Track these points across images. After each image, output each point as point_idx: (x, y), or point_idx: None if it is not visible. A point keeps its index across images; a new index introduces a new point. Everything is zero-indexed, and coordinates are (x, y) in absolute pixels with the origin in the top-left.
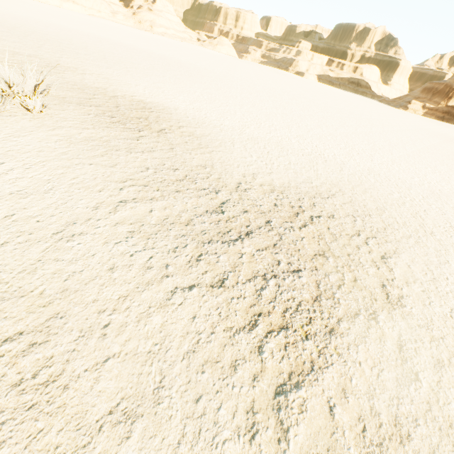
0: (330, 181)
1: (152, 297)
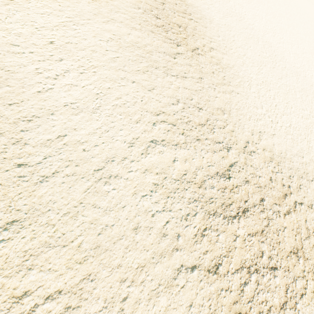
0: None
1: (162, 273)
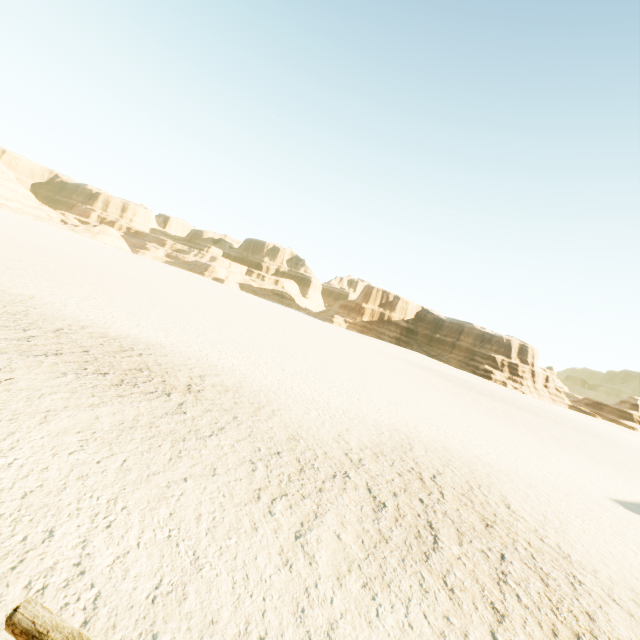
0: (389, 425)
1: None
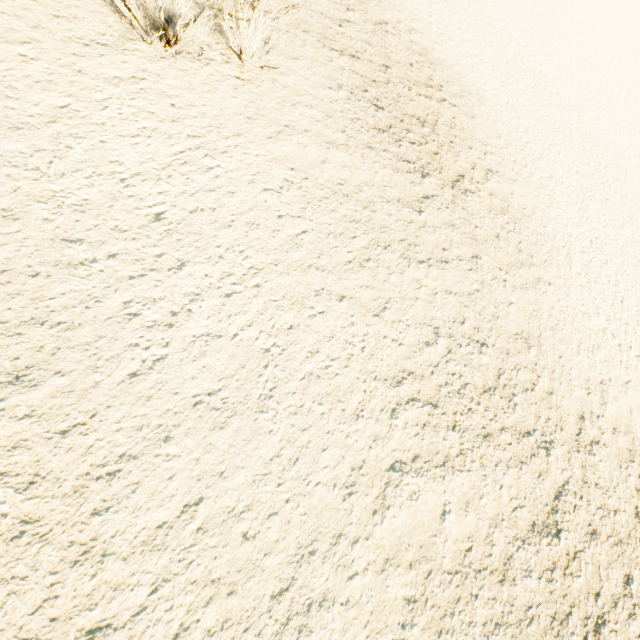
0: None
1: None
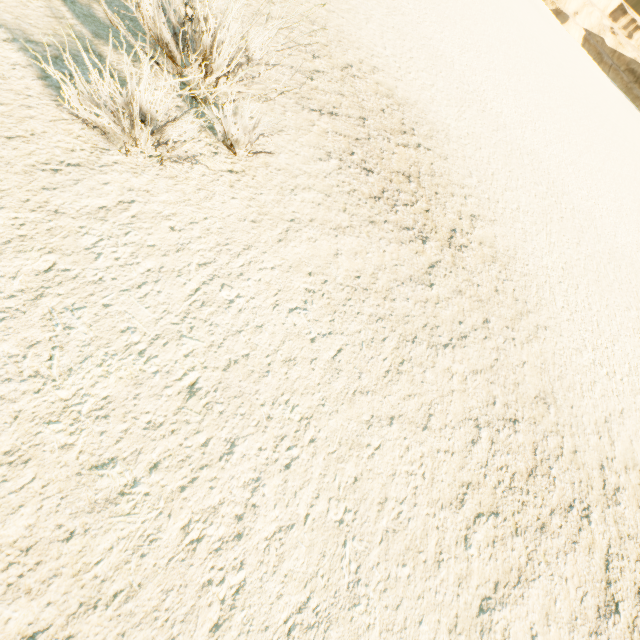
0: None
1: None
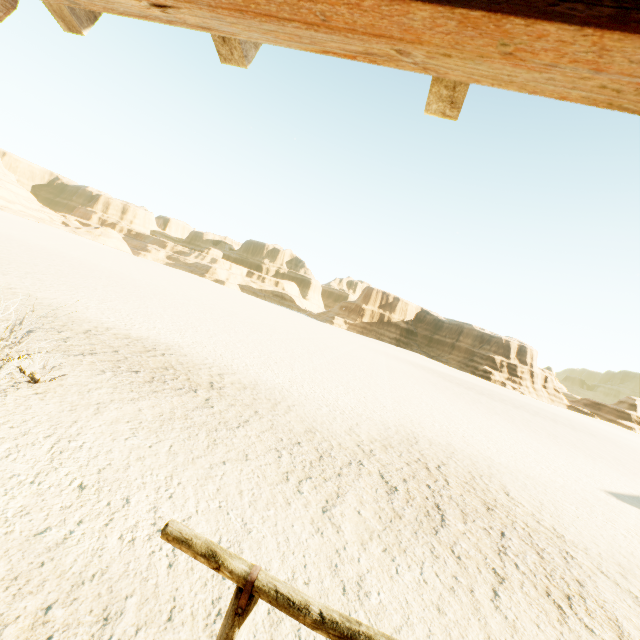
0: (395, 421)
1: (498, 624)
